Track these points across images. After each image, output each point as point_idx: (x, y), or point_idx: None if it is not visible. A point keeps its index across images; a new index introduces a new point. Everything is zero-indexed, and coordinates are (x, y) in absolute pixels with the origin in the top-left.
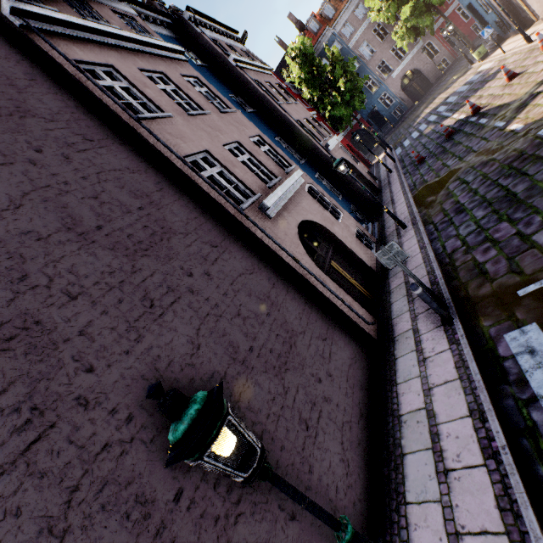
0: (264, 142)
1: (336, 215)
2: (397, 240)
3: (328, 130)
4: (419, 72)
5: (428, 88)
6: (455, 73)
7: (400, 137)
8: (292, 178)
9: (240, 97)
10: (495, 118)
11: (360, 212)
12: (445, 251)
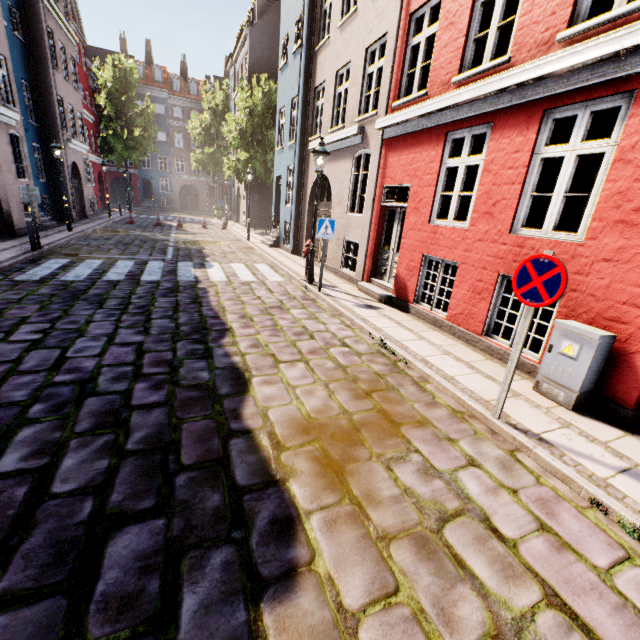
0: (5, 67)
1: (22, 174)
2: (57, 232)
3: (94, 144)
4: (198, 194)
5: (196, 210)
6: (210, 215)
7: (147, 213)
8: (5, 110)
9: (20, 16)
10: (177, 231)
11: (51, 208)
12: (75, 243)
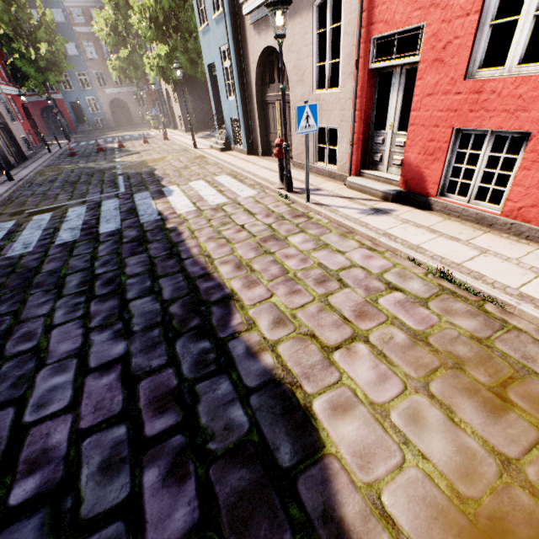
0: None
1: None
2: None
3: (4, 73)
4: (128, 107)
5: (131, 125)
6: (146, 127)
7: (85, 139)
8: None
9: None
10: (120, 154)
11: None
12: (19, 195)
